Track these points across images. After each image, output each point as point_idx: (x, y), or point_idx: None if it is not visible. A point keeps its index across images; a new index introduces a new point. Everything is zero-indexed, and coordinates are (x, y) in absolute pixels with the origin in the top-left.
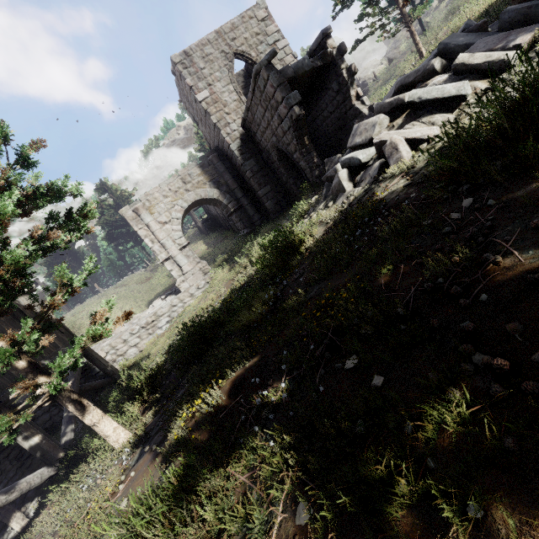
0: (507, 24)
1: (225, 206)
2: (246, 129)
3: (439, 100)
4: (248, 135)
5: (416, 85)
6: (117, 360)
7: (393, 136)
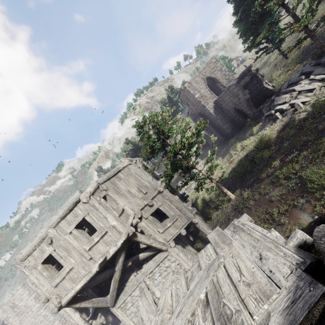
0: (323, 64)
1: (205, 136)
2: (216, 104)
3: (307, 90)
4: (217, 105)
5: (296, 83)
6: None
7: (296, 102)
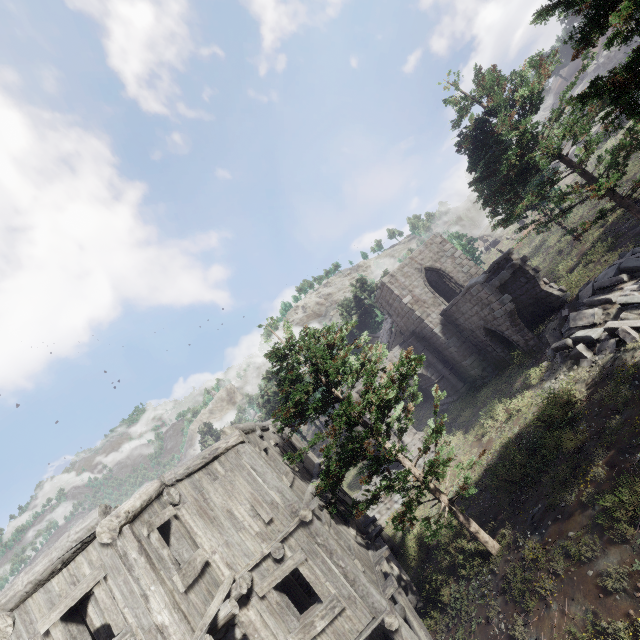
0: None
1: (426, 379)
2: (445, 316)
3: None
4: (447, 320)
5: (612, 288)
6: None
7: (621, 326)
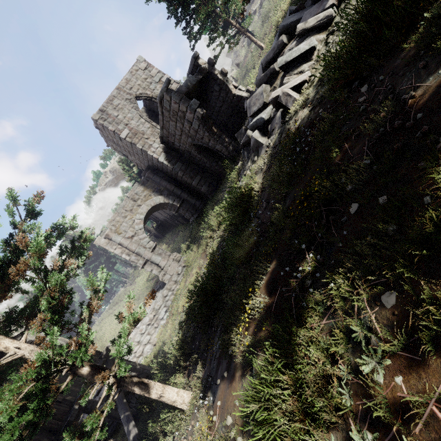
0: None
1: (171, 206)
2: (165, 143)
3: (299, 56)
4: (168, 146)
5: (276, 58)
6: (138, 361)
7: (282, 89)
